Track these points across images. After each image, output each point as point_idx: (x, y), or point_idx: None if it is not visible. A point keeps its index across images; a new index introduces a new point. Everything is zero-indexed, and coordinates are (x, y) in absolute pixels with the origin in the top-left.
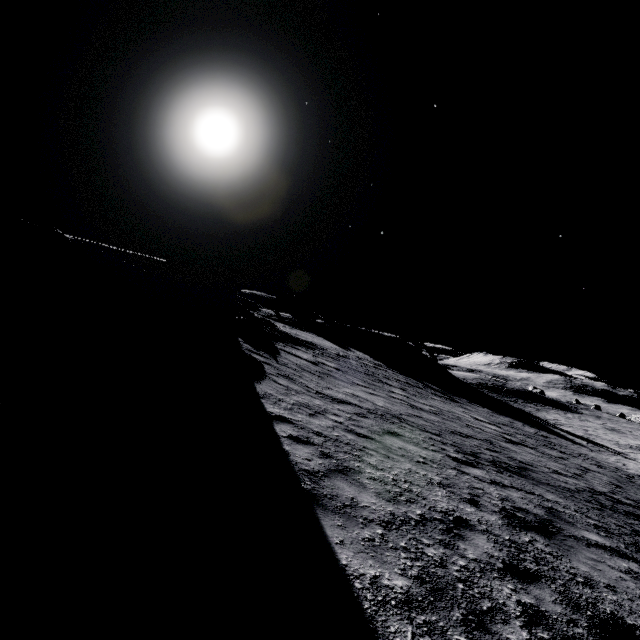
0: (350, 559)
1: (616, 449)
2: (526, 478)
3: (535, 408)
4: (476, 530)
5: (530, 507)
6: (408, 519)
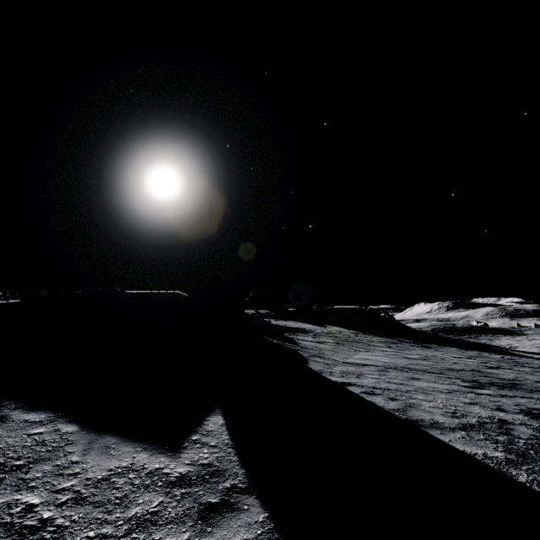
0: (463, 447)
1: None
2: (521, 389)
3: (488, 339)
4: (516, 424)
5: (538, 406)
6: (472, 425)
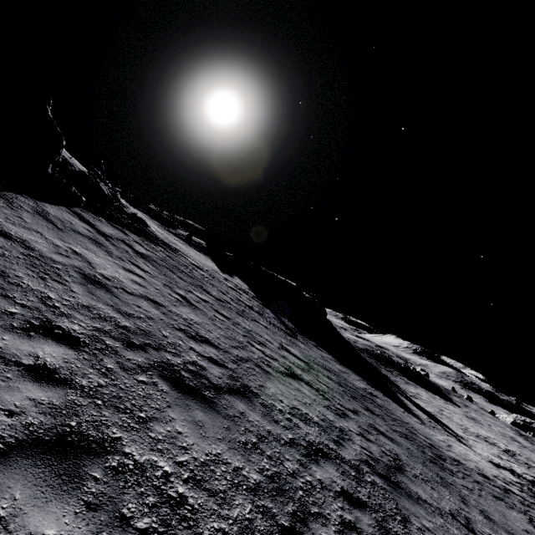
0: None
1: (458, 432)
2: (189, 396)
3: (406, 381)
4: None
5: (2, 419)
6: None
